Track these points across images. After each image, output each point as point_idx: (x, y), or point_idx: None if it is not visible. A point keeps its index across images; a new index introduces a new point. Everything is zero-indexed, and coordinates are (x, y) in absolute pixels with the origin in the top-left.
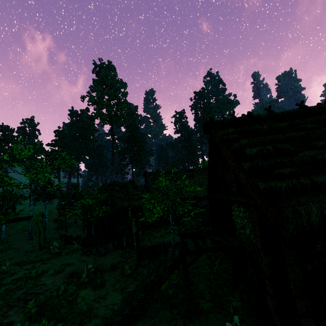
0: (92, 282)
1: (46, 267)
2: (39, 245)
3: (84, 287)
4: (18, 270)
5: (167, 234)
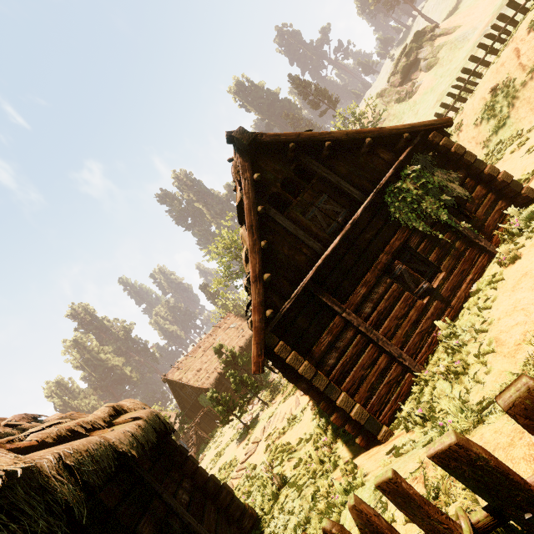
0: None
1: None
2: None
3: None
4: None
5: None
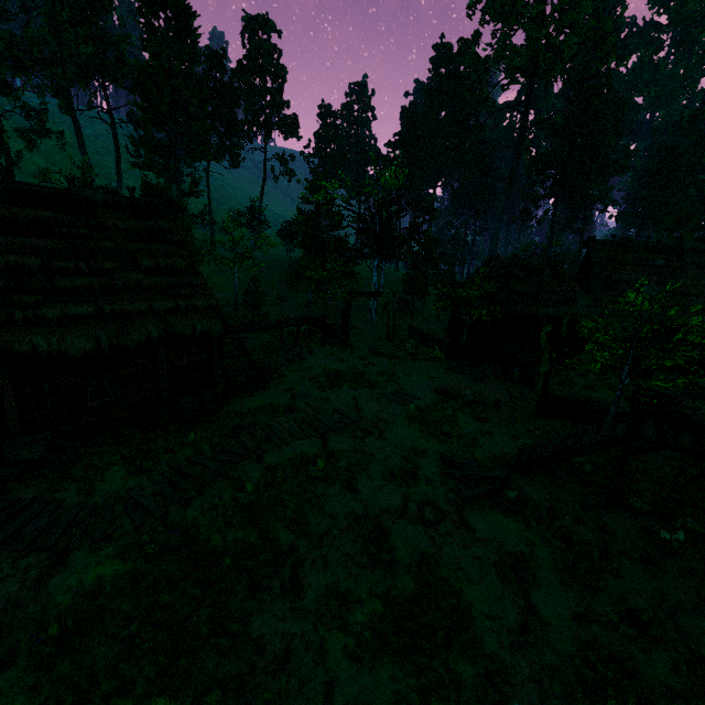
0: (471, 412)
1: (406, 369)
2: (387, 334)
3: (463, 413)
4: (375, 361)
5: (602, 386)
